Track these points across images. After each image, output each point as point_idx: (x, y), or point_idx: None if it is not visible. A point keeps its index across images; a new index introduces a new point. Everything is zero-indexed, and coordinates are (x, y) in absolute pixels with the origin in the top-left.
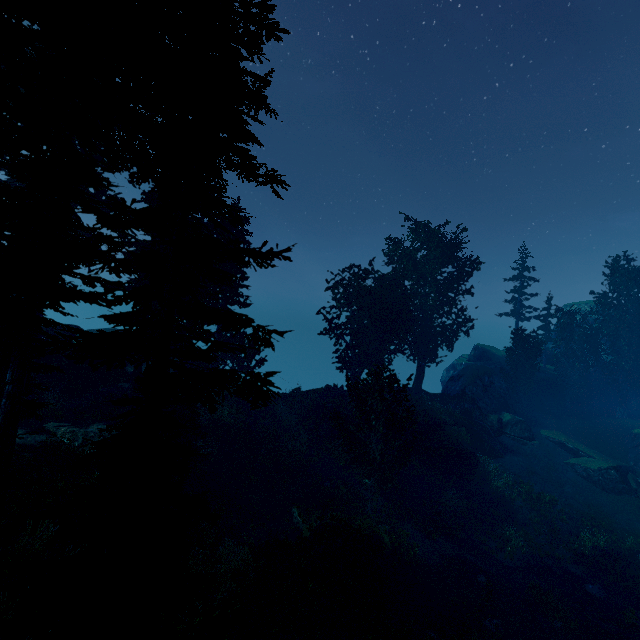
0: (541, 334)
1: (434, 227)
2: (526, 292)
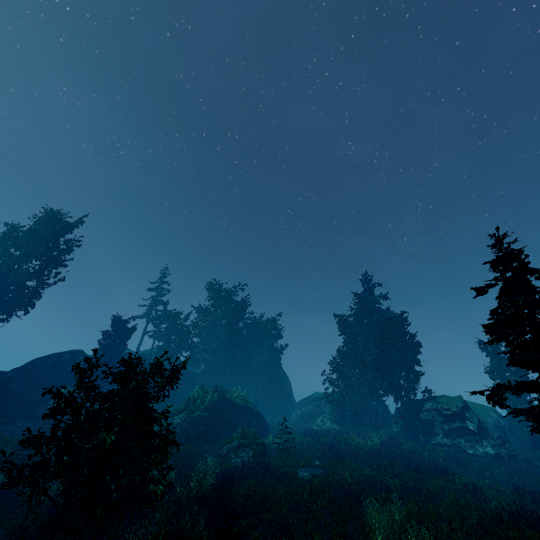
0: (153, 330)
1: (54, 215)
2: (158, 300)
